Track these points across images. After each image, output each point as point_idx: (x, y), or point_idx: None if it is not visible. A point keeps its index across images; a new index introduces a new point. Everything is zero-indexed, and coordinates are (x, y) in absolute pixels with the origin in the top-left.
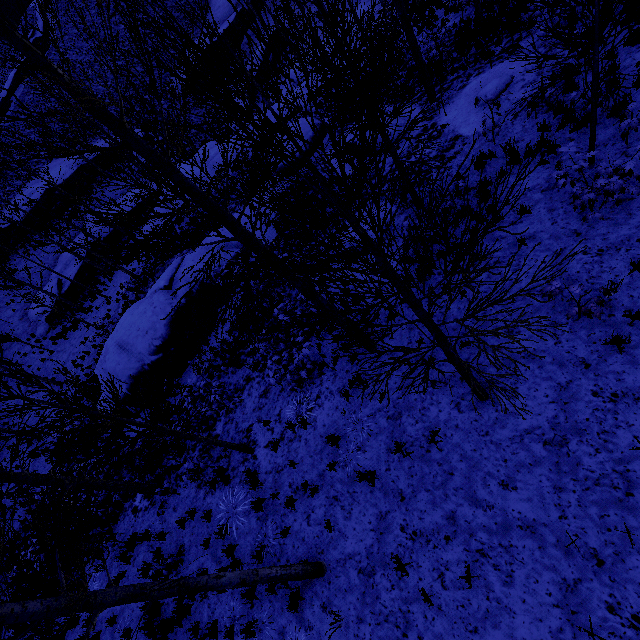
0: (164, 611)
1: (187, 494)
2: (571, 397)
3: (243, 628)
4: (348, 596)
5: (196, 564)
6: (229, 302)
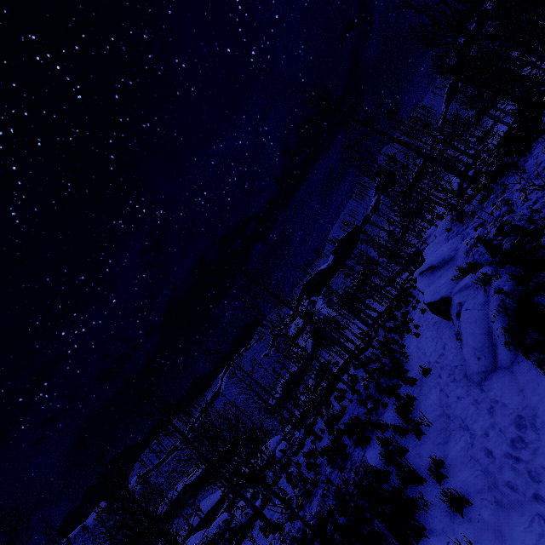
0: None
1: None
2: None
3: None
4: None
5: None
6: None
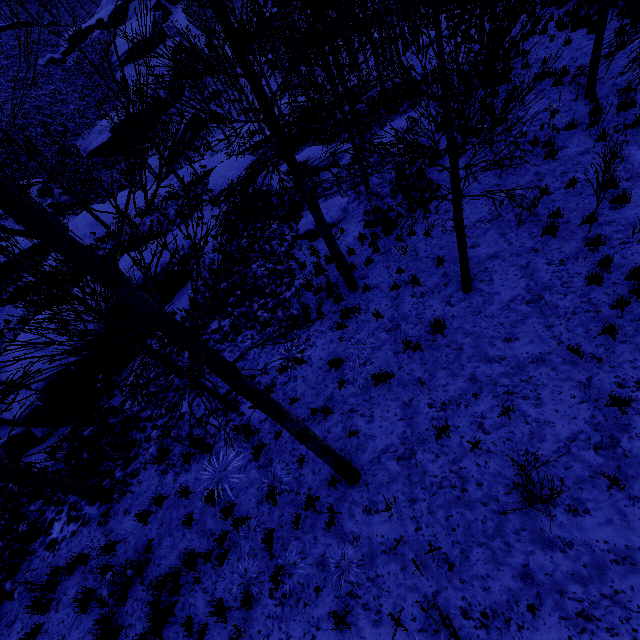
0: (125, 637)
1: (145, 488)
2: (533, 271)
3: (269, 576)
4: (392, 486)
5: (174, 554)
6: (177, 298)
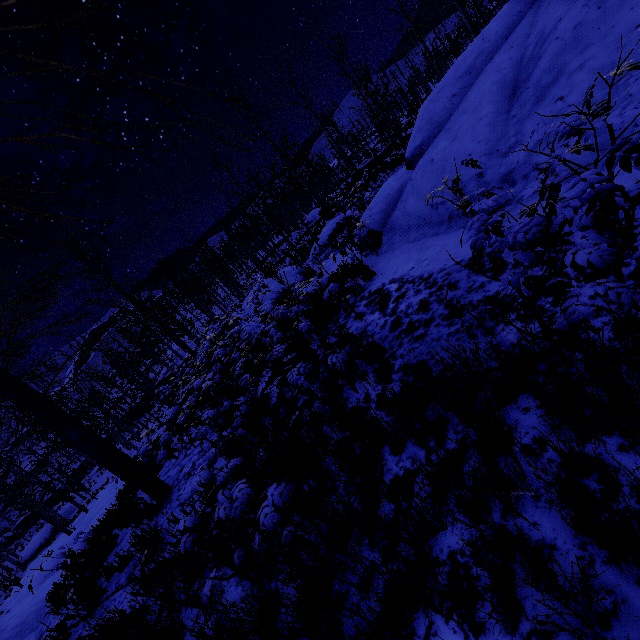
0: None
1: None
2: None
3: None
4: None
5: None
6: None
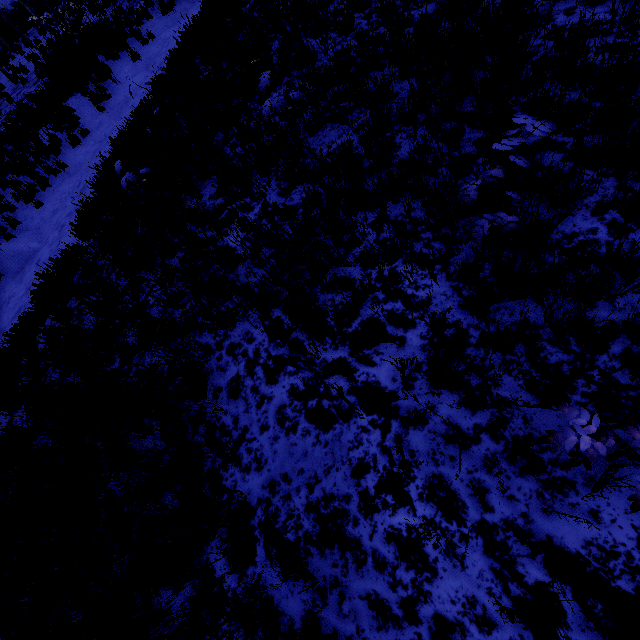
0: None
1: None
2: None
3: None
4: None
5: None
6: None
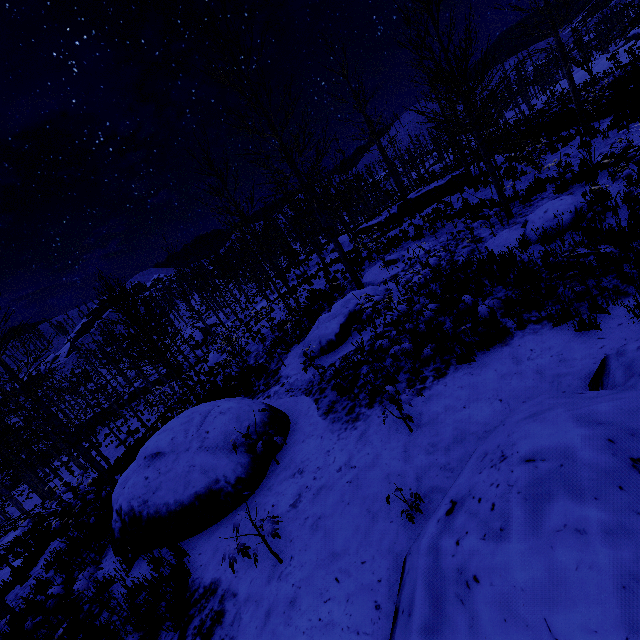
0: None
1: None
2: None
3: None
4: None
5: None
6: None
